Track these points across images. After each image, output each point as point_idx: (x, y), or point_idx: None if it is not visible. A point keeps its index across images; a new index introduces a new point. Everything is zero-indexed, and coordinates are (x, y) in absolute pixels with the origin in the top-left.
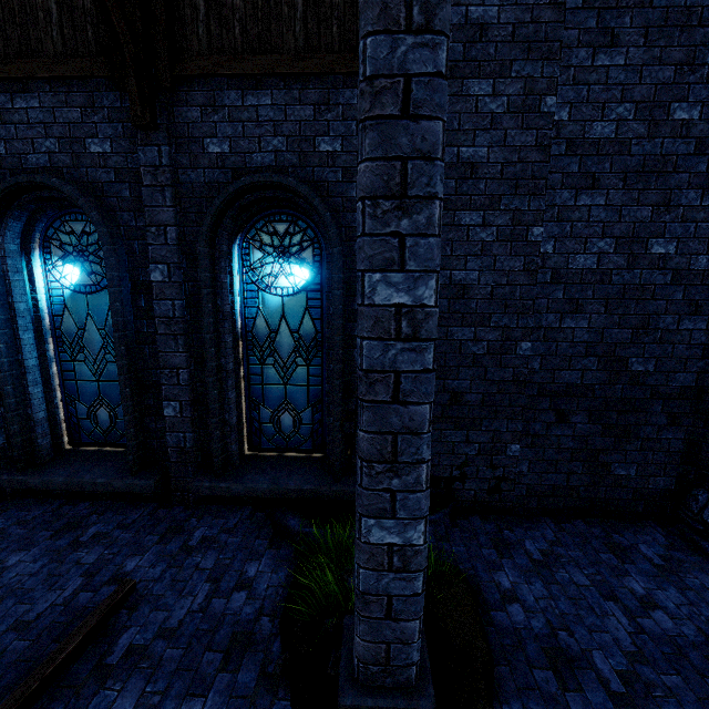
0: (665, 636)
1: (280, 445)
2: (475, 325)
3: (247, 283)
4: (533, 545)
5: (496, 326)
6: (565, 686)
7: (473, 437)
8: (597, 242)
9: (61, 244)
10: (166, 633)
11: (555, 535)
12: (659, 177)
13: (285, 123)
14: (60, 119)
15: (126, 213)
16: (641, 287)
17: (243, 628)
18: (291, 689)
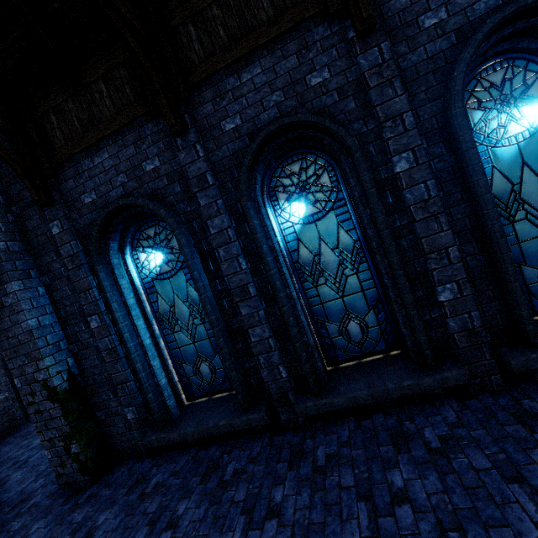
0: None
1: None
2: None
3: None
4: None
5: None
6: None
7: None
8: None
9: (284, 188)
10: None
11: None
12: None
13: None
14: (280, 72)
15: (355, 123)
16: None
17: None
18: None
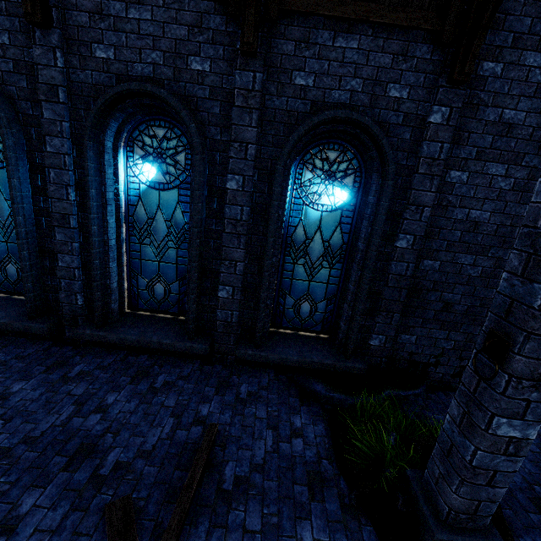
0: None
1: (296, 326)
2: (477, 253)
3: (295, 197)
4: None
5: (492, 256)
6: None
7: (452, 336)
8: None
9: (143, 145)
10: (257, 467)
11: None
12: None
13: (365, 67)
14: (168, 34)
15: (214, 127)
16: None
17: (312, 468)
18: (369, 518)
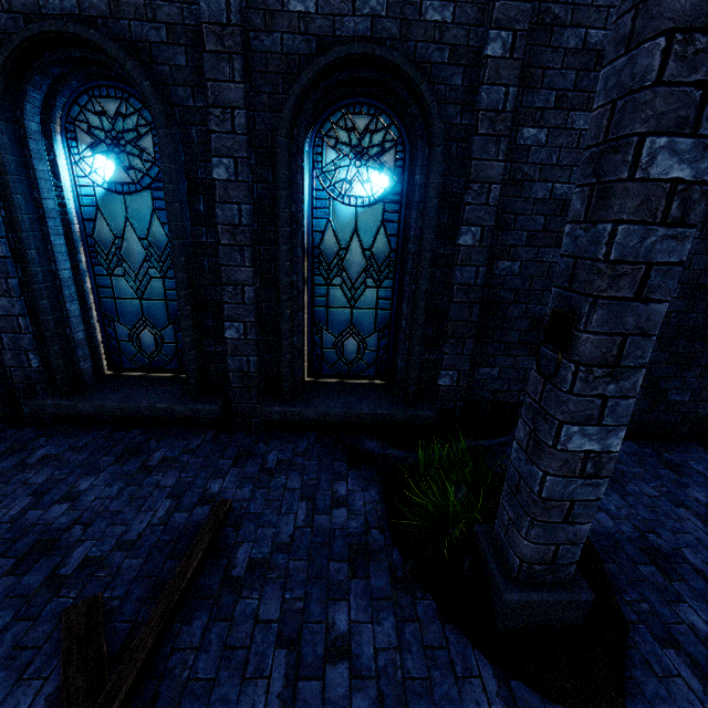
0: None
1: (342, 372)
2: None
3: (317, 189)
4: None
5: None
6: (669, 577)
7: None
8: None
9: (89, 127)
10: (282, 547)
11: None
12: None
13: None
14: None
15: (182, 88)
16: None
17: (356, 540)
18: (427, 590)
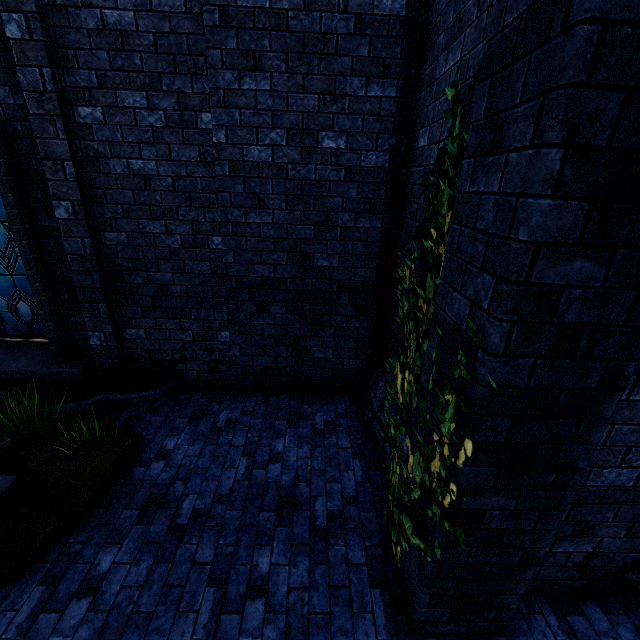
0: (263, 482)
1: (25, 332)
2: (165, 218)
3: None
4: (226, 415)
5: (185, 219)
6: (140, 521)
7: (186, 325)
8: (269, 132)
9: None
10: None
11: (254, 407)
12: (322, 60)
13: None
14: None
15: None
16: (318, 183)
17: None
18: None
